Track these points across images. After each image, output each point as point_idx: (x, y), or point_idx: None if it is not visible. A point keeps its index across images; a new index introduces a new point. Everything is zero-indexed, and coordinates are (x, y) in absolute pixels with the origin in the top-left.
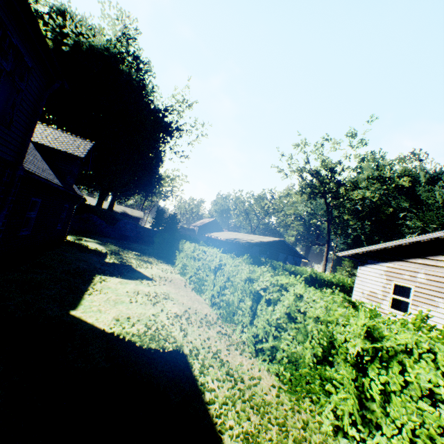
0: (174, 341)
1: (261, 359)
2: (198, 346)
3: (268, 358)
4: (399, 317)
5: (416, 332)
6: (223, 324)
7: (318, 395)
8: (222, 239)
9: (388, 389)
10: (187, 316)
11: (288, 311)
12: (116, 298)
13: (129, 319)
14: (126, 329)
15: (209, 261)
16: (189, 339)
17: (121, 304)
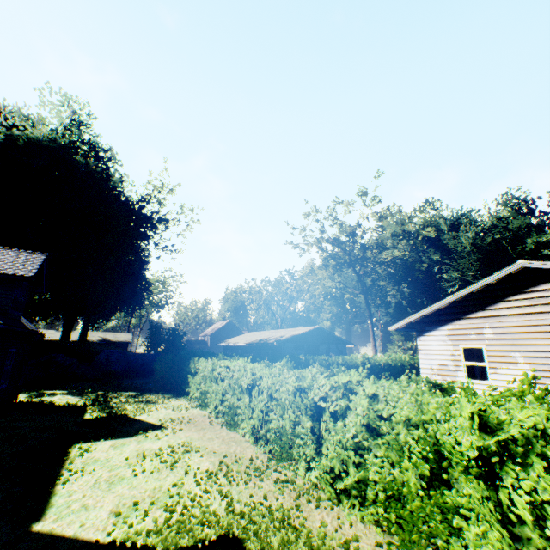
0: (216, 521)
1: (348, 505)
2: (253, 516)
3: (357, 500)
4: (482, 387)
5: (542, 406)
6: (278, 466)
7: (445, 537)
8: (244, 344)
9: (538, 499)
10: (226, 470)
11: (367, 422)
12: (110, 475)
13: (137, 506)
14: (135, 525)
15: (238, 379)
16: (237, 509)
17: (119, 483)
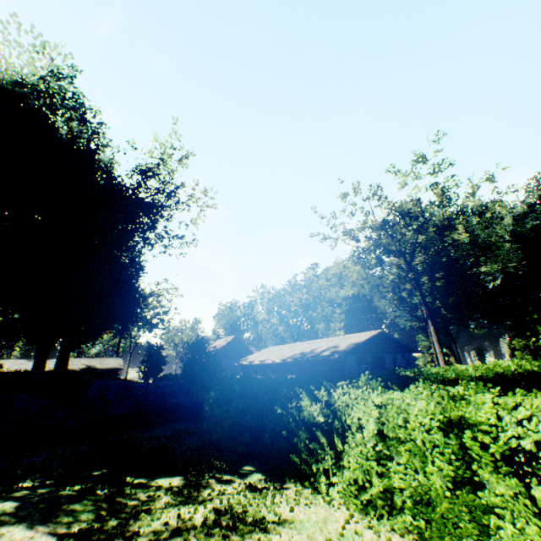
0: None
1: None
2: None
3: None
4: None
5: None
6: None
7: None
8: (274, 361)
9: None
10: None
11: None
12: None
13: None
14: None
15: None
16: None
17: None
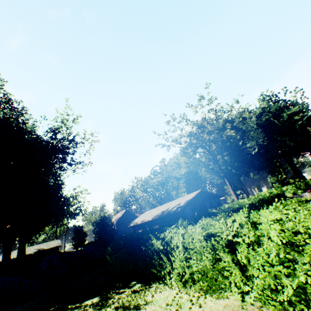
0: None
1: None
2: None
3: None
4: None
5: None
6: None
7: None
8: (149, 220)
9: None
10: None
11: None
12: None
13: None
14: None
15: None
16: None
17: None
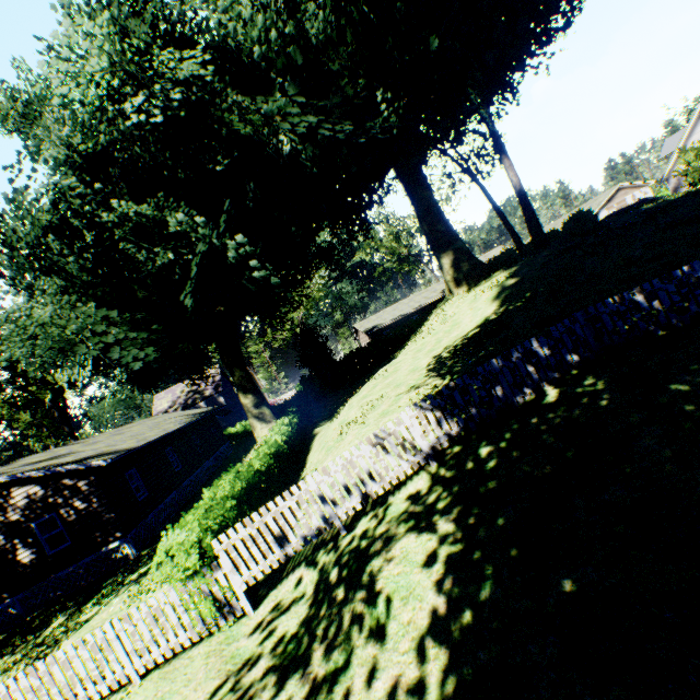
0: None
1: None
2: None
3: None
4: None
5: None
6: None
7: None
8: (421, 307)
9: None
10: None
11: None
12: None
13: None
14: None
15: None
16: None
17: None
